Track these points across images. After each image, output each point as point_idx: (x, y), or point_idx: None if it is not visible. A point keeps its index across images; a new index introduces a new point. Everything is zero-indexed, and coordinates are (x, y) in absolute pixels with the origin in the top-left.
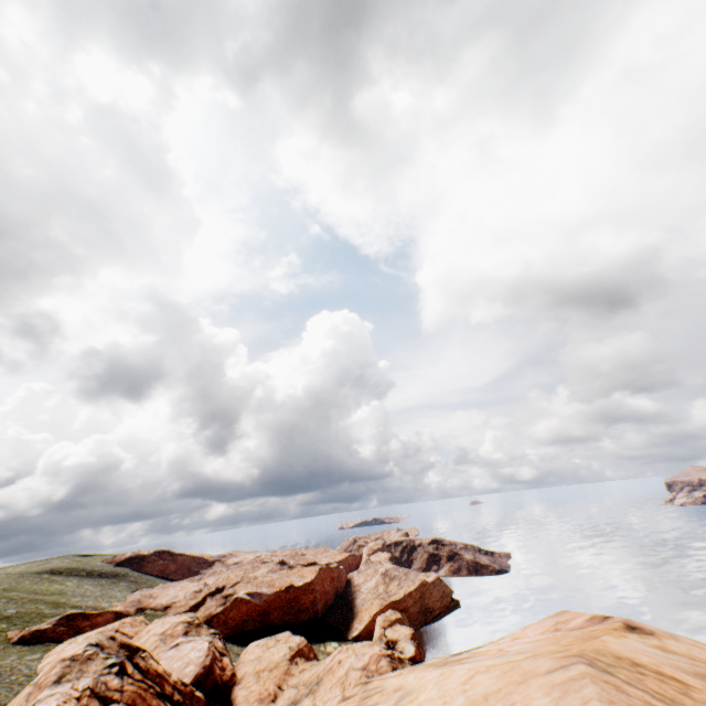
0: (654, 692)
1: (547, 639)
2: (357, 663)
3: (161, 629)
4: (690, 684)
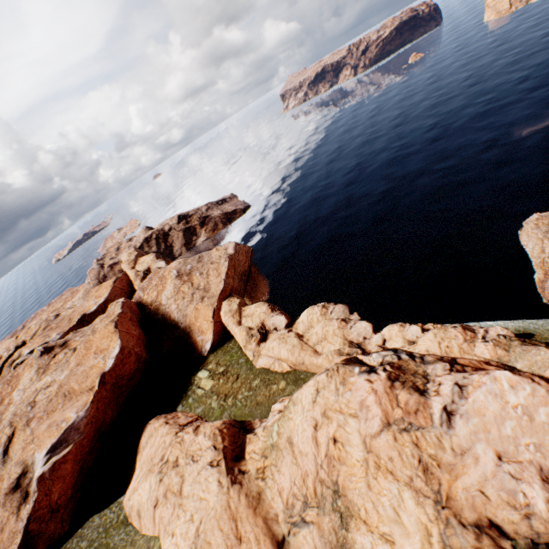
0: None
1: None
2: (371, 426)
3: None
4: None
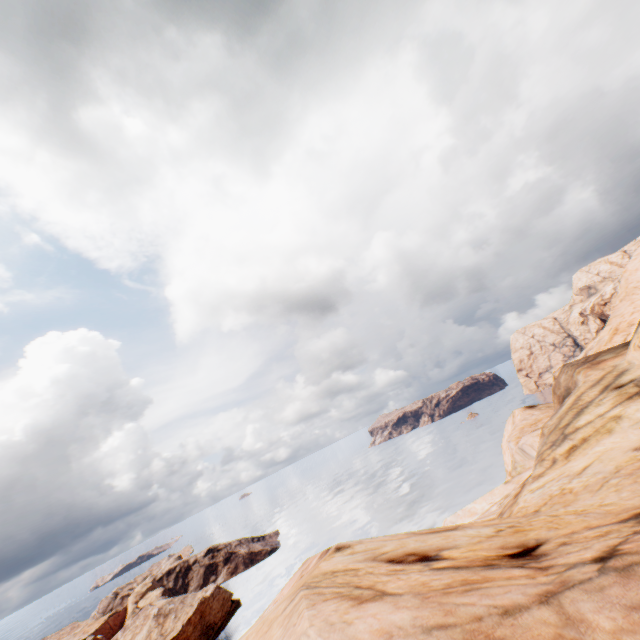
0: (340, 583)
1: (293, 587)
2: None
3: None
4: (360, 567)
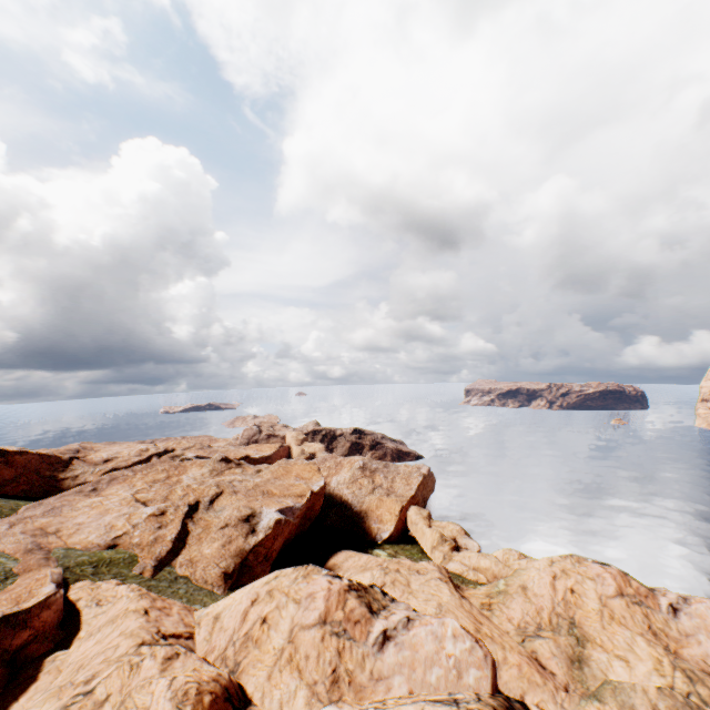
0: None
1: None
2: (607, 590)
3: (310, 614)
4: None
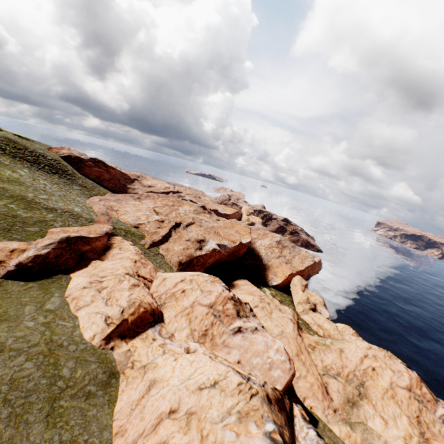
0: None
1: None
2: (400, 382)
3: (205, 300)
4: None
